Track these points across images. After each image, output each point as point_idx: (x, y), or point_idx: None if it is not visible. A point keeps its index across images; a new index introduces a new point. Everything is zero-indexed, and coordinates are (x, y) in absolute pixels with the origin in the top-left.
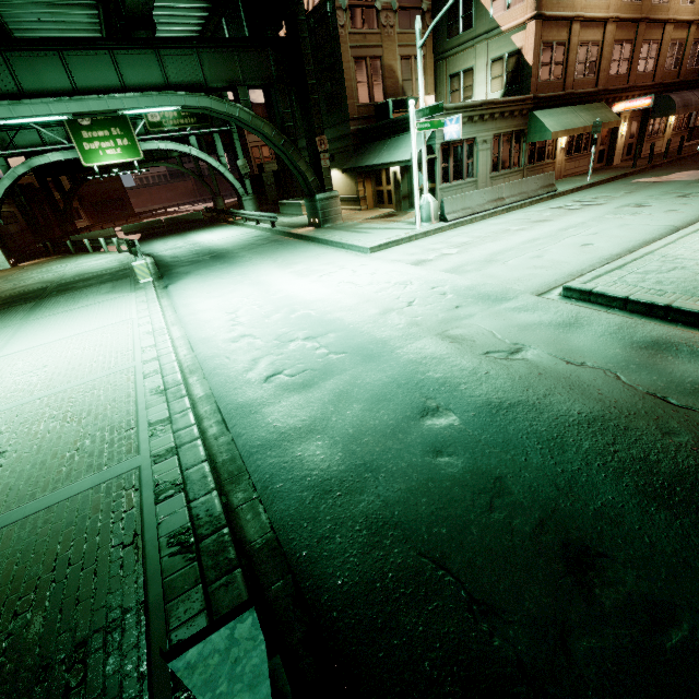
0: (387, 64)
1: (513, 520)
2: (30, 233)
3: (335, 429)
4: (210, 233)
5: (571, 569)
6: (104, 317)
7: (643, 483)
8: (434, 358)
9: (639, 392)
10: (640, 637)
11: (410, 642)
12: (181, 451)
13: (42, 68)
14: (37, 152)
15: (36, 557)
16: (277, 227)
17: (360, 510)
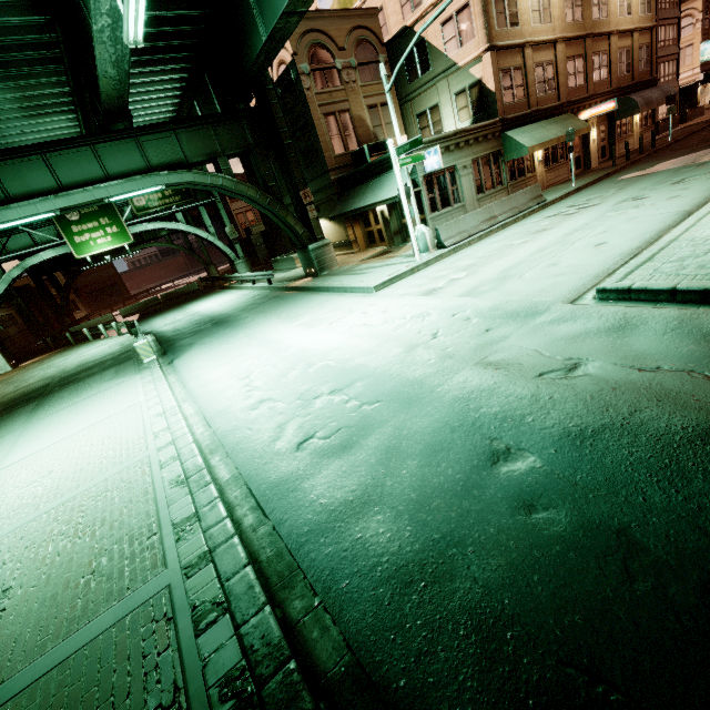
0: (355, 115)
1: (667, 589)
2: (29, 332)
3: (394, 496)
4: (207, 301)
5: None
6: (110, 405)
7: None
8: (482, 391)
9: None
10: None
11: None
12: (217, 556)
13: (26, 172)
14: (30, 253)
15: None
16: (274, 284)
17: (458, 604)
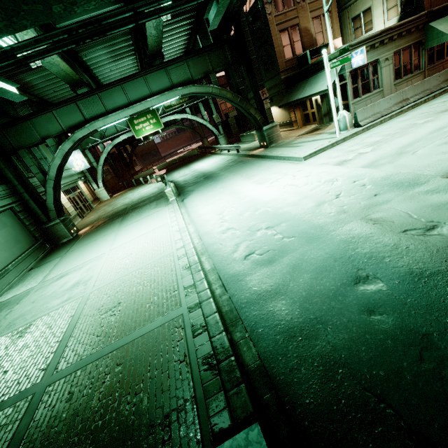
0: (303, 27)
1: (442, 371)
2: (116, 178)
3: (293, 292)
4: (202, 162)
5: None
6: (154, 223)
7: None
8: (360, 238)
9: None
10: None
11: None
12: (203, 305)
13: (114, 96)
14: (115, 137)
15: (141, 363)
16: (240, 152)
17: (316, 351)
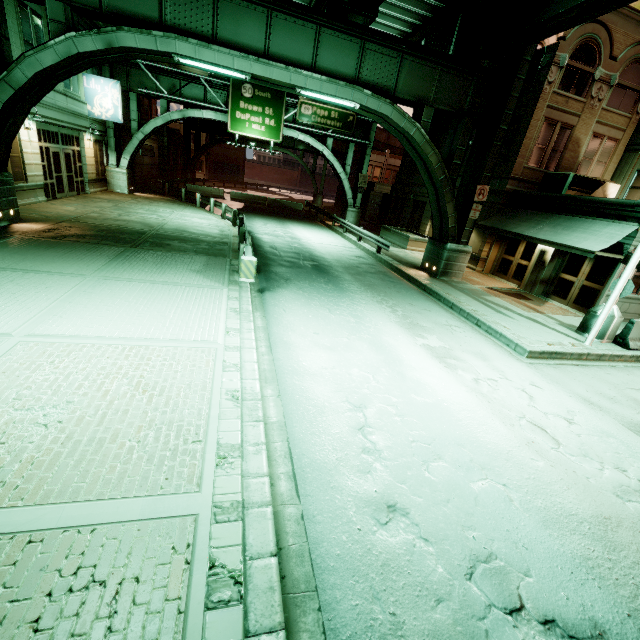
0: (575, 136)
1: None
2: (157, 168)
3: None
4: (308, 230)
5: None
6: (183, 318)
7: None
8: None
9: None
10: None
11: None
12: None
13: (245, 20)
14: (196, 105)
15: None
16: (382, 255)
17: None
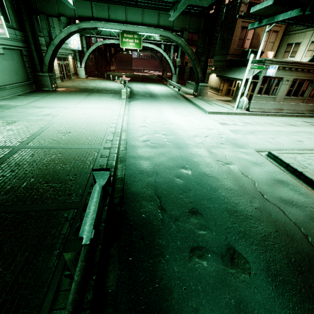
0: (257, 32)
1: (184, 198)
2: (95, 66)
3: (154, 161)
4: (154, 86)
5: (190, 212)
6: (106, 105)
7: (229, 207)
8: (199, 155)
9: (256, 190)
10: (193, 228)
11: (141, 205)
12: (111, 149)
13: (118, 11)
14: (107, 38)
15: (71, 157)
16: (180, 91)
17: (147, 180)
